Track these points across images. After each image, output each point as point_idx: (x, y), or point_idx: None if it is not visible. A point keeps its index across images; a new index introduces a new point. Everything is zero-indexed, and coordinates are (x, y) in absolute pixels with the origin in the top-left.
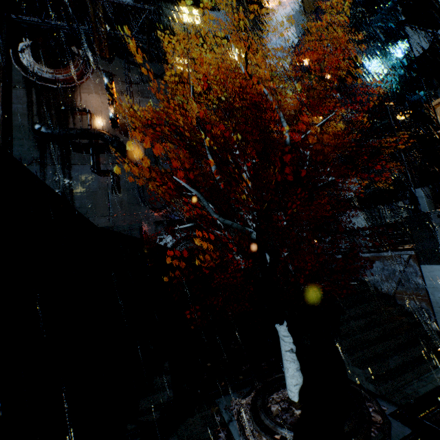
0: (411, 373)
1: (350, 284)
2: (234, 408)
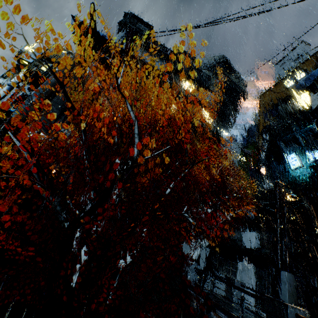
0: None
1: None
2: None
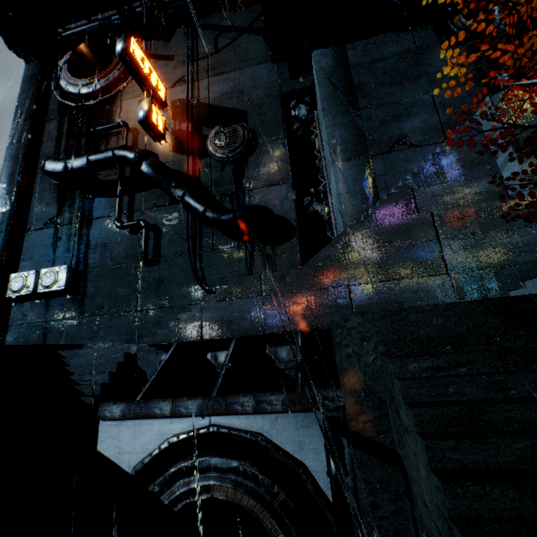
0: None
1: None
2: None
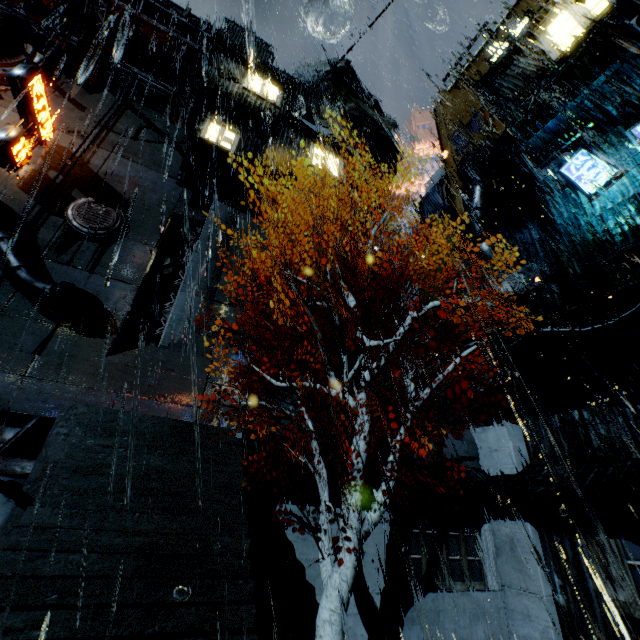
0: None
1: None
2: None
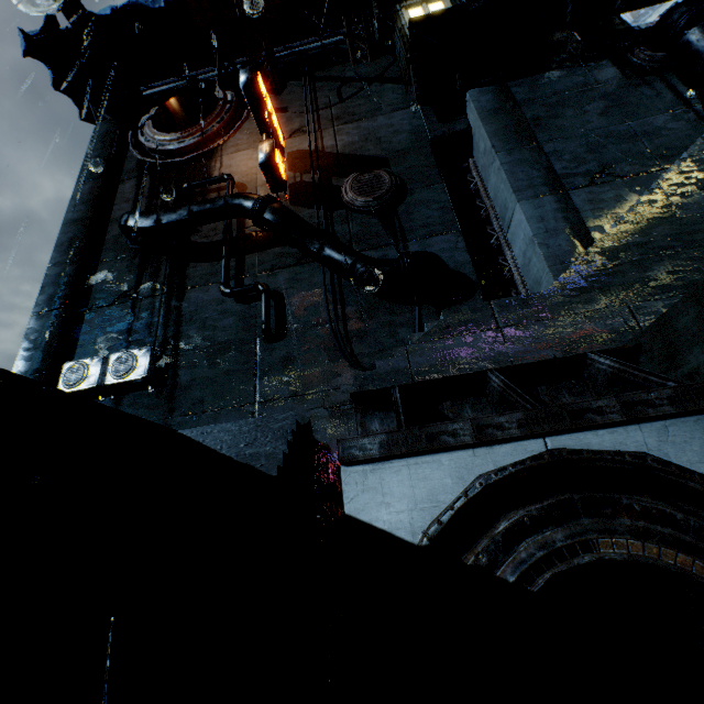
0: None
1: None
2: None
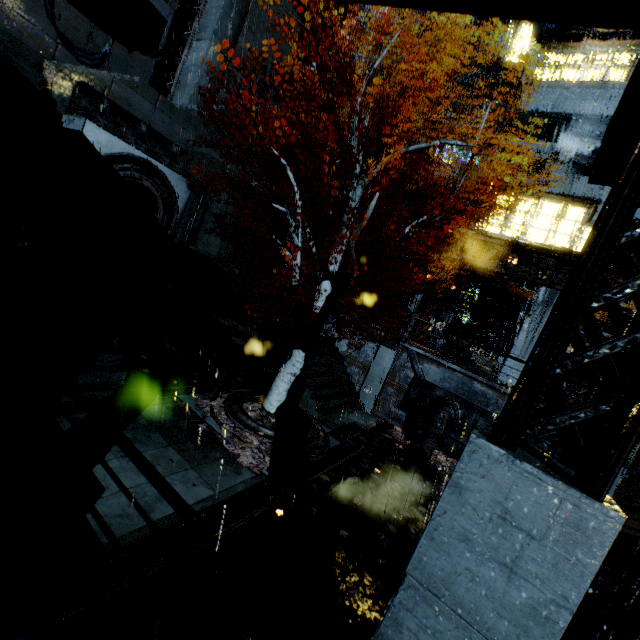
0: (340, 413)
1: (320, 335)
2: (204, 407)
